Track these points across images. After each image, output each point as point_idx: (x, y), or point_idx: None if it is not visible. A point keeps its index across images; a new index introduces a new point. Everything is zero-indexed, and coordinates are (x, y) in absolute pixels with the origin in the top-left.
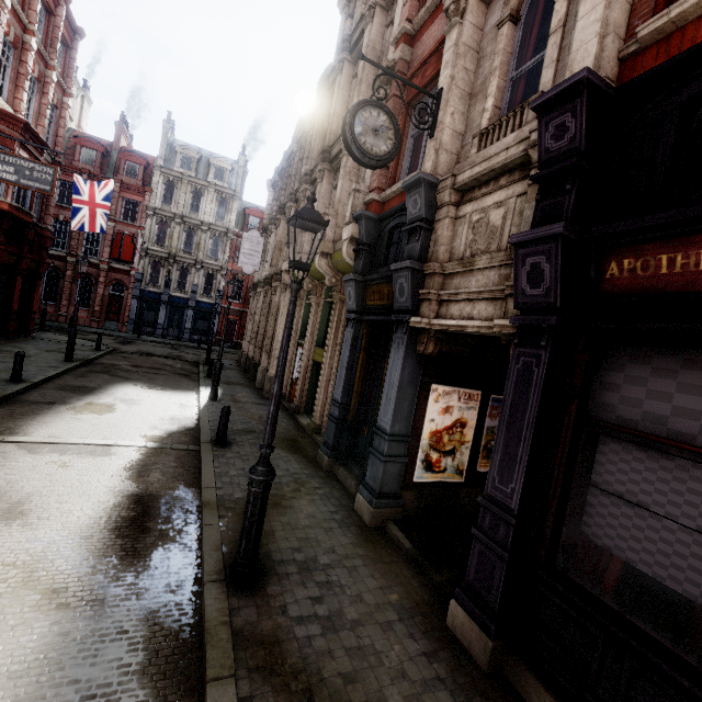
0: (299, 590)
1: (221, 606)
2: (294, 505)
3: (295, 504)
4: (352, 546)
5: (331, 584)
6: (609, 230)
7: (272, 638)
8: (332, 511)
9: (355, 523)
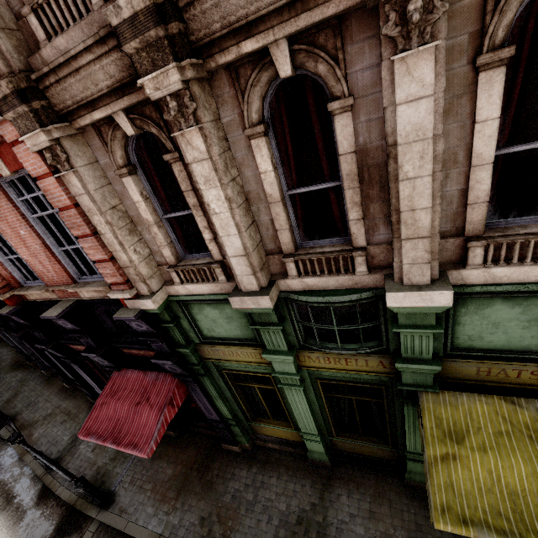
0: (27, 411)
1: (5, 431)
2: (22, 391)
3: (22, 390)
4: (43, 388)
5: (36, 403)
6: (6, 323)
7: (21, 425)
8: (37, 382)
9: (45, 380)
